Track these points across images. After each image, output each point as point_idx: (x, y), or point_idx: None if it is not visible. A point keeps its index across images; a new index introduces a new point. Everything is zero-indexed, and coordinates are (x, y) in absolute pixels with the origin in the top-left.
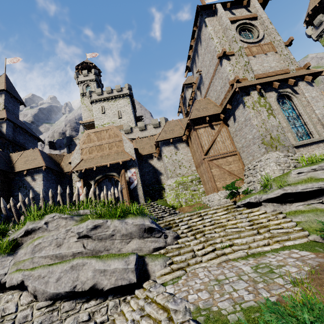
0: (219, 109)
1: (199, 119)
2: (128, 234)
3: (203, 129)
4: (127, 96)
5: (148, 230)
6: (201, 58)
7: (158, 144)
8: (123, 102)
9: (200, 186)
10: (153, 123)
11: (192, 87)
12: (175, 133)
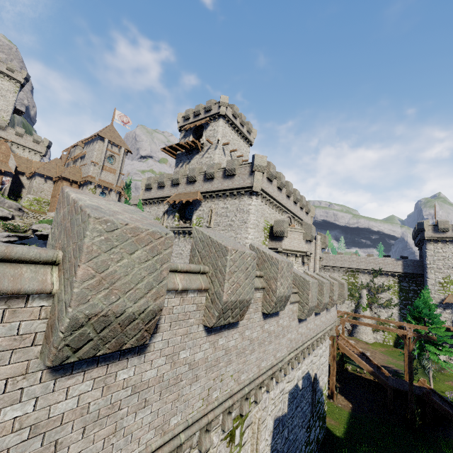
0: (81, 179)
1: (67, 178)
2: (11, 206)
3: (66, 183)
4: (19, 84)
5: (19, 208)
6: (89, 149)
7: (35, 172)
8: (9, 85)
9: (48, 206)
10: (35, 138)
11: (82, 150)
12: (51, 173)
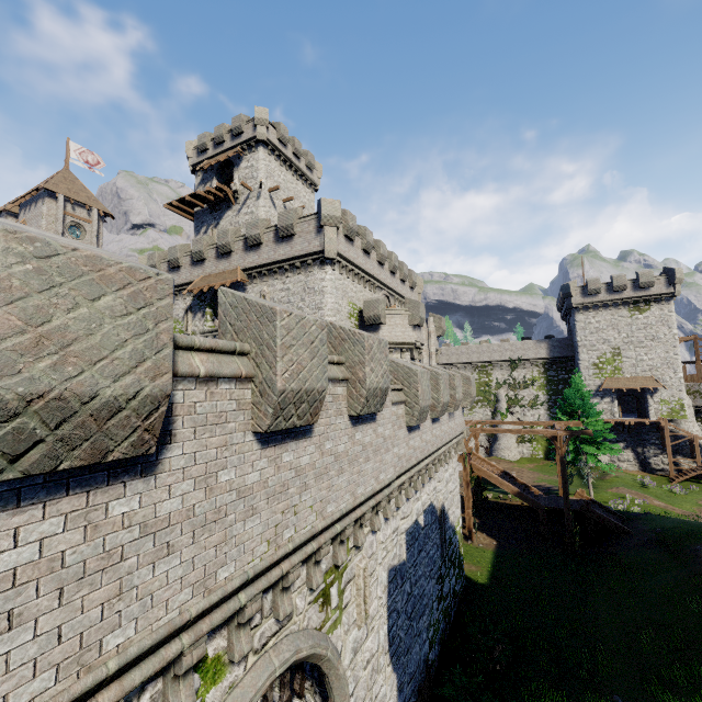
0: None
1: None
2: None
3: None
4: None
5: None
6: (31, 216)
7: None
8: None
9: None
10: None
11: (17, 218)
12: None
